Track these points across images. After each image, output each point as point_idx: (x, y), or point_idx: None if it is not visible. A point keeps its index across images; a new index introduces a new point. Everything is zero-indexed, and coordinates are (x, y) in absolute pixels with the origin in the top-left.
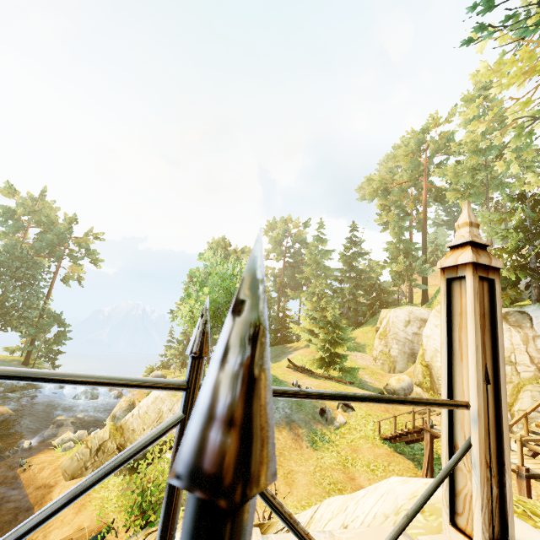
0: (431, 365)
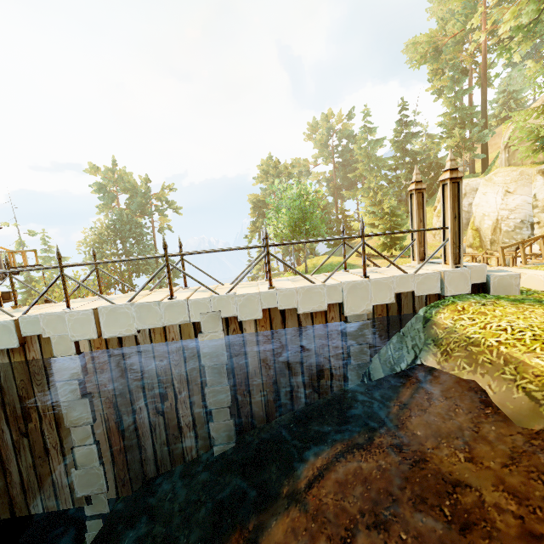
0: (480, 228)
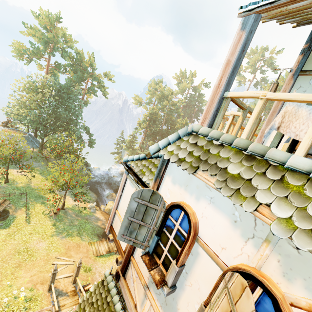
0: None
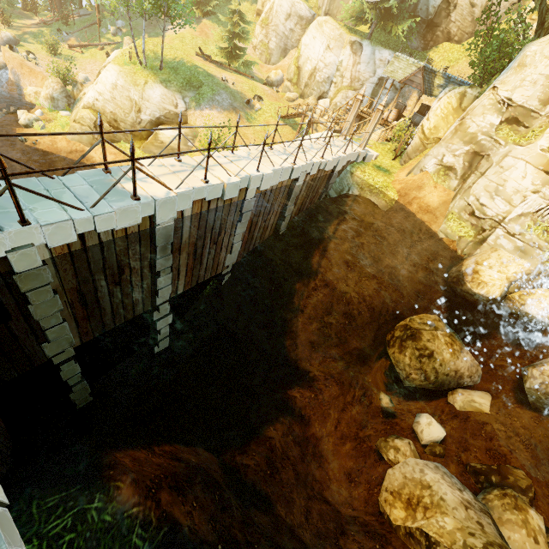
0: (302, 69)
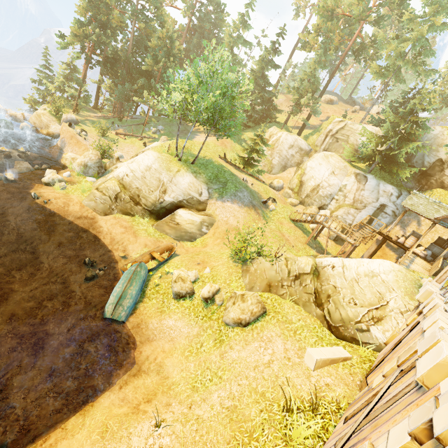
0: (305, 183)
